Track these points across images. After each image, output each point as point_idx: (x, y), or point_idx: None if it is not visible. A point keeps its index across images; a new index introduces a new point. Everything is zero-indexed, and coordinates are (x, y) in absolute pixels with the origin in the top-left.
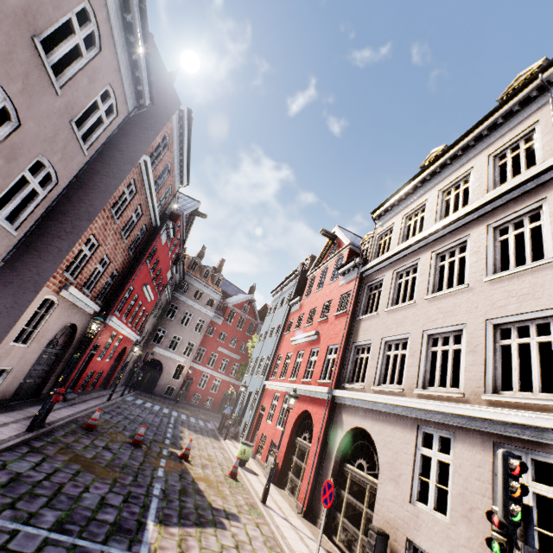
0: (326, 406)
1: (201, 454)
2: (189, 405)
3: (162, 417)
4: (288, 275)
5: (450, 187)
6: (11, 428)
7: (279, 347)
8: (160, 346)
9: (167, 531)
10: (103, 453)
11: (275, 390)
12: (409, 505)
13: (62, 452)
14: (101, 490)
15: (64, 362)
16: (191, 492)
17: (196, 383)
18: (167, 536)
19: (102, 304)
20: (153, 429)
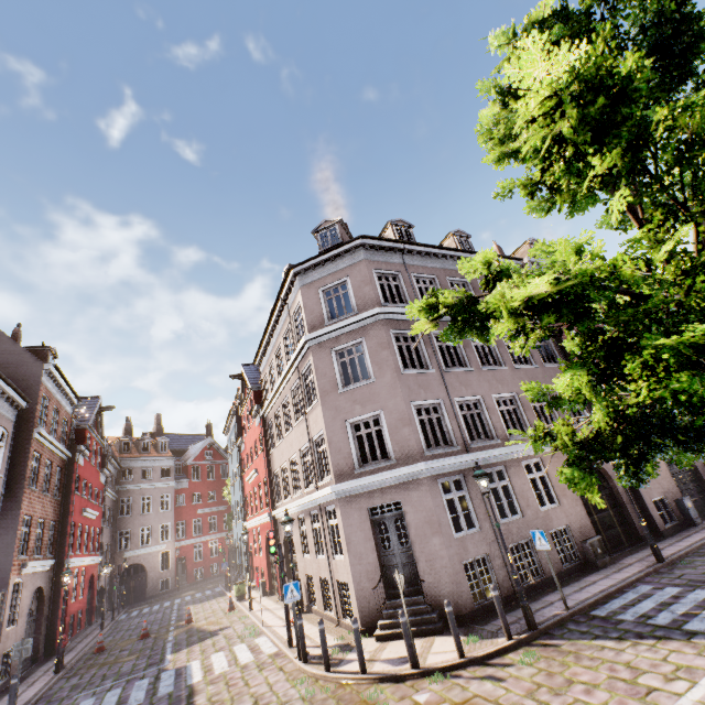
0: (271, 525)
1: (206, 613)
2: (194, 585)
3: (165, 611)
4: (231, 408)
5: (279, 352)
6: (43, 679)
7: (244, 488)
8: (130, 549)
9: (179, 653)
10: (121, 653)
11: (252, 527)
12: (303, 558)
13: (91, 667)
14: (131, 663)
15: (45, 622)
16: (195, 634)
17: (191, 559)
18: (180, 654)
19: (53, 555)
20: (157, 622)
